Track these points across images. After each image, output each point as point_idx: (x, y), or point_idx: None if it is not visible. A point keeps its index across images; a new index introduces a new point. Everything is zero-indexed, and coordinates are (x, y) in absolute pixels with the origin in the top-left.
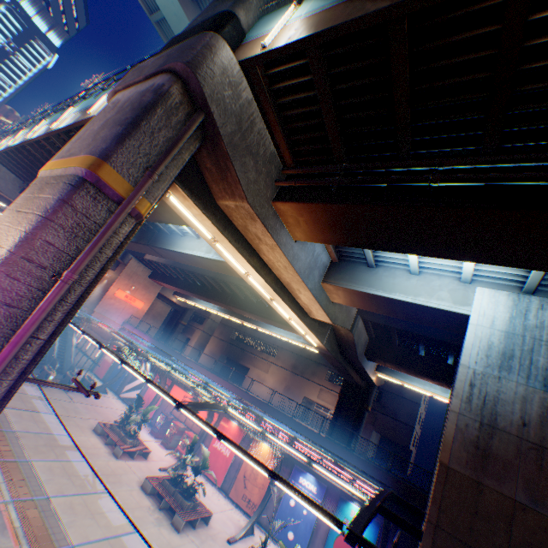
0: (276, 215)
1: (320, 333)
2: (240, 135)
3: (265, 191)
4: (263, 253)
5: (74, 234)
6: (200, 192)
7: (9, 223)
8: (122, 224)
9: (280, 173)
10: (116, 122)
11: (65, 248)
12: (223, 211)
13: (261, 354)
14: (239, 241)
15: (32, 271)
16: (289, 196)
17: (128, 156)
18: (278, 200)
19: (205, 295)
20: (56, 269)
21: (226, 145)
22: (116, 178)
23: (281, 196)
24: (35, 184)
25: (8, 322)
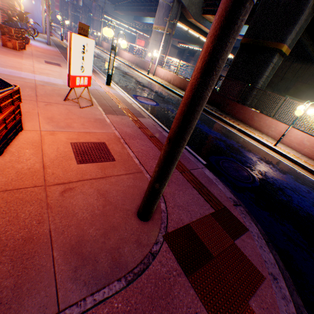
0: (203, 18)
1: (232, 52)
2: (190, 3)
3: (199, 13)
4: (202, 30)
5: (165, 44)
6: (183, 20)
7: (155, 44)
8: (170, 39)
9: (203, 4)
10: (166, 16)
11: (164, 47)
12: (189, 22)
13: (223, 68)
14: (194, 29)
15: (162, 52)
16: (205, 13)
17: (169, 25)
18: (203, 15)
19: (191, 42)
20: (164, 51)
21: (187, 9)
22: (168, 30)
23: (203, 13)
24: (154, 33)
25: (161, 60)
